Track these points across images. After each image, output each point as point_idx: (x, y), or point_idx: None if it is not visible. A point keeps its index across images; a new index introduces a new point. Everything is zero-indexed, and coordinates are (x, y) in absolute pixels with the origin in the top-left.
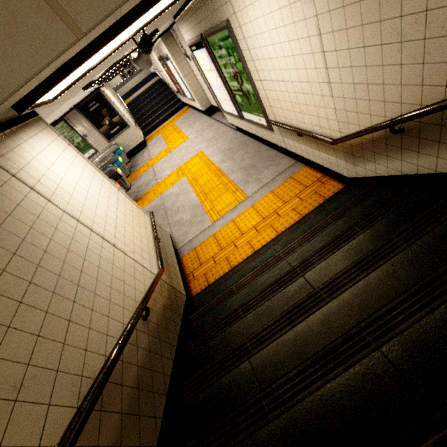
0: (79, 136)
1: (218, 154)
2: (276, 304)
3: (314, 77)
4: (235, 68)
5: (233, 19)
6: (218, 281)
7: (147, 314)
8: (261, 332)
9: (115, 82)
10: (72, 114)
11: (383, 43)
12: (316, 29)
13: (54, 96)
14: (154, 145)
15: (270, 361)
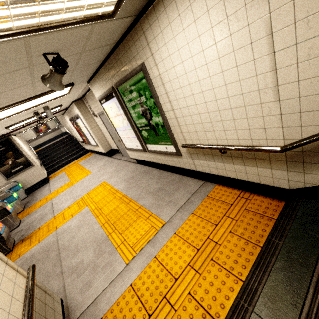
0: None
1: (122, 182)
2: None
3: (252, 86)
4: (144, 105)
5: (149, 60)
6: None
7: None
8: None
9: (30, 137)
10: None
11: None
12: (266, 30)
13: None
14: (57, 181)
15: None
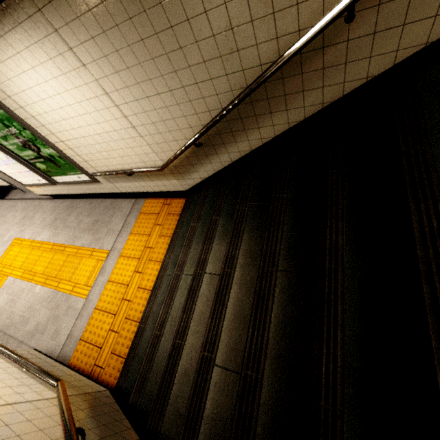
0: None
1: (44, 230)
2: (202, 308)
3: (118, 126)
4: (21, 137)
5: None
6: (134, 343)
7: (83, 436)
8: (208, 334)
9: None
10: None
11: (159, 93)
12: (101, 90)
13: None
14: None
15: (230, 347)
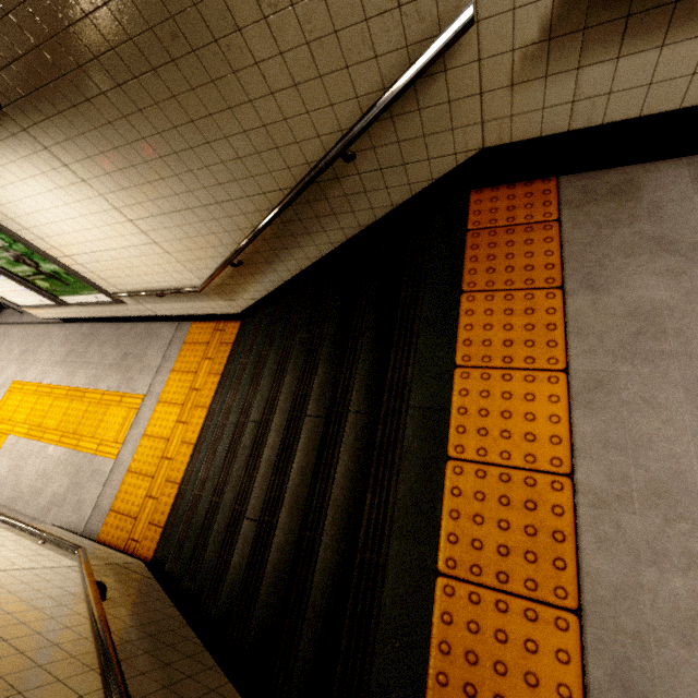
0: None
1: (54, 368)
2: (243, 461)
3: (137, 241)
4: (12, 251)
5: None
6: (174, 509)
7: (104, 589)
8: (240, 488)
9: None
10: None
11: (178, 210)
12: (109, 205)
13: None
14: None
15: (261, 499)
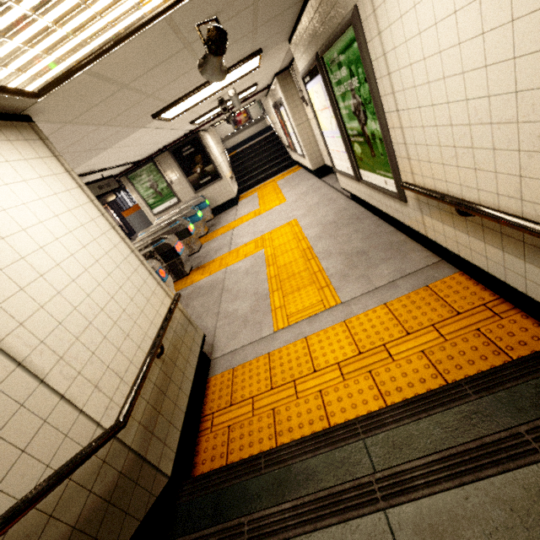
0: (165, 181)
1: (317, 226)
2: None
3: (538, 75)
4: (357, 96)
5: (365, 0)
6: (235, 469)
7: None
8: None
9: (226, 132)
10: (163, 156)
11: None
12: None
13: (39, 90)
14: (245, 204)
15: None
